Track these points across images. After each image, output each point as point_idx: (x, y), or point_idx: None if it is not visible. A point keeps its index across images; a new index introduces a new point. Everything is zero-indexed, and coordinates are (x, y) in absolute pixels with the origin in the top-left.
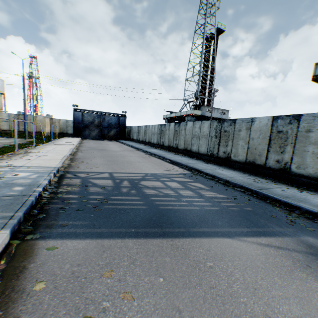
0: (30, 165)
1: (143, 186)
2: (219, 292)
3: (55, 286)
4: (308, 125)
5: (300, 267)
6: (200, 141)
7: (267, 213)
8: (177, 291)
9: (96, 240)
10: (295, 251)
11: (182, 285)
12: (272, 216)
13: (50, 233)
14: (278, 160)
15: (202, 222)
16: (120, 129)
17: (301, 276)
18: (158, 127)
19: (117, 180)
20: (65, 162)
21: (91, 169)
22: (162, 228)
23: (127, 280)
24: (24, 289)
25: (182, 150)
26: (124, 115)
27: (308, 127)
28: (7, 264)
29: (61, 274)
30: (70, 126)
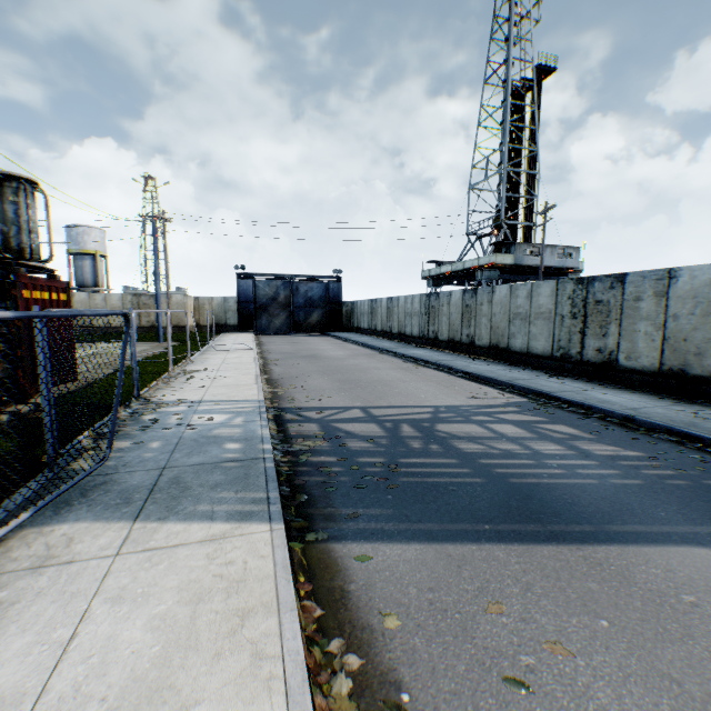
0: (212, 399)
1: (447, 434)
2: None
3: (418, 623)
4: None
5: None
6: (533, 327)
7: None
8: (650, 646)
9: (430, 544)
10: None
11: (653, 636)
12: None
13: (340, 530)
14: None
15: (621, 512)
16: (331, 309)
17: None
18: (422, 301)
19: (386, 423)
20: (264, 389)
21: (319, 401)
22: (544, 524)
23: (540, 621)
24: (370, 625)
25: (485, 349)
26: (339, 278)
27: None
28: (312, 583)
29: (413, 604)
30: (231, 310)
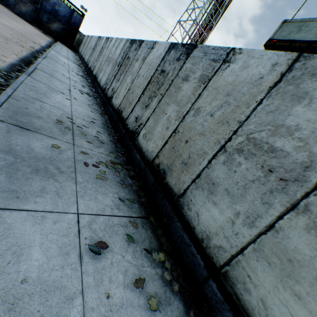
0: None
1: None
2: None
3: None
4: (192, 68)
5: None
6: (108, 67)
7: None
8: None
9: None
10: None
11: None
12: None
13: None
14: (138, 118)
15: None
16: (69, 30)
17: None
18: (96, 41)
19: None
20: None
21: None
22: None
23: None
24: None
25: (92, 76)
26: (83, 14)
27: (189, 72)
28: None
29: None
30: None
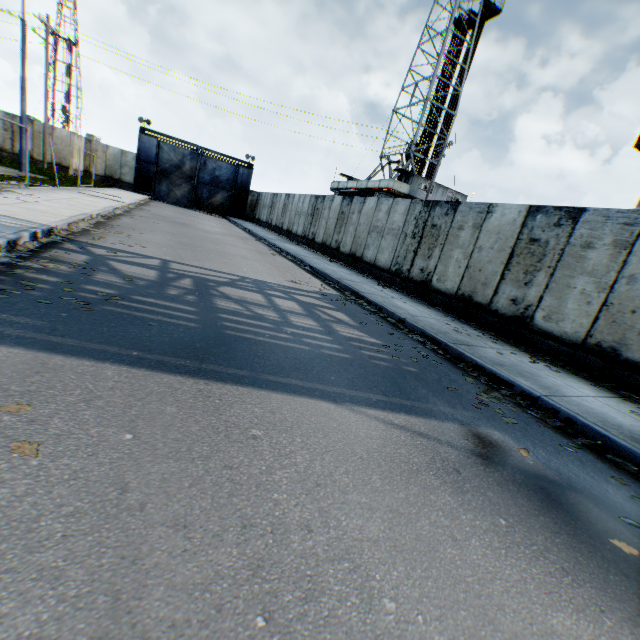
0: None
1: (221, 294)
2: (236, 478)
3: None
4: (590, 233)
5: (440, 470)
6: (384, 241)
7: (443, 382)
8: (146, 461)
9: (38, 353)
10: (452, 446)
11: (166, 454)
12: (448, 389)
13: None
14: (517, 299)
15: (297, 370)
16: (236, 195)
17: (431, 484)
18: (311, 202)
19: (172, 274)
20: (80, 225)
21: (129, 246)
22: (202, 363)
23: (50, 426)
24: None
25: (345, 256)
26: (250, 165)
27: (589, 239)
28: None
29: None
30: (129, 166)
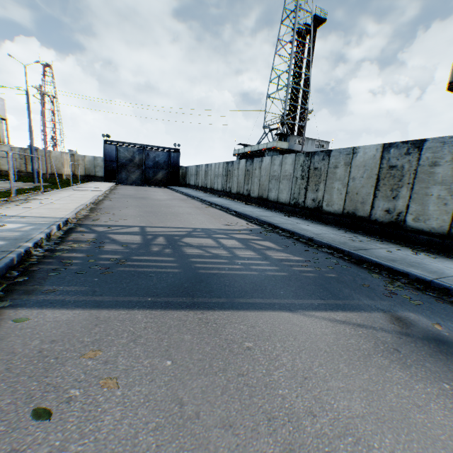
0: (26, 215)
1: (185, 243)
2: (249, 382)
3: (9, 368)
4: (433, 155)
5: (384, 351)
6: (281, 184)
7: (357, 281)
8: (187, 379)
9: (91, 310)
10: (384, 330)
11: (197, 371)
12: (363, 286)
13: (26, 300)
14: (389, 210)
15: (256, 291)
16: (171, 171)
17: (382, 363)
18: (224, 167)
19: (149, 235)
20: (82, 213)
21: (116, 221)
22: (194, 298)
23: (118, 363)
24: None
25: (255, 199)
26: (178, 150)
27: (434, 159)
28: None
29: (23, 353)
30: (99, 166)
